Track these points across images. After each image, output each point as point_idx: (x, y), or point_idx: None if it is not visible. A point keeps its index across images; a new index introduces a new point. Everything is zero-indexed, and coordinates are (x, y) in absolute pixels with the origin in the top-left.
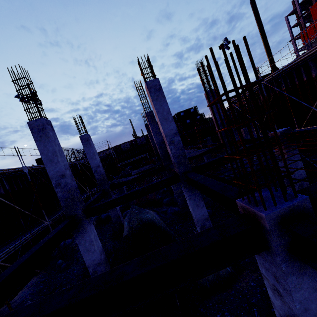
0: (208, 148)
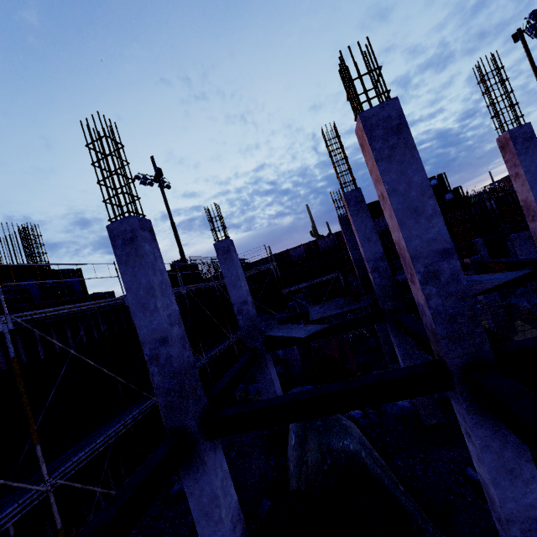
0: (503, 274)
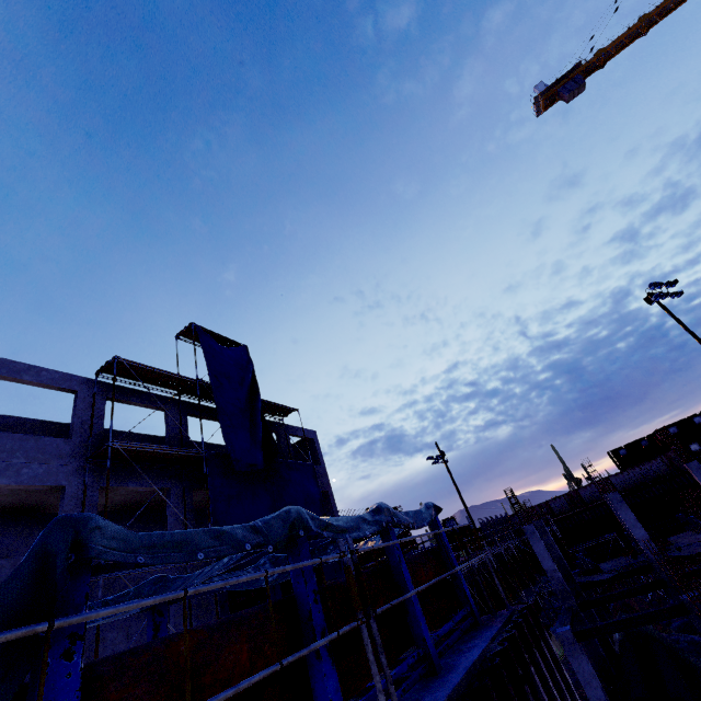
0: None
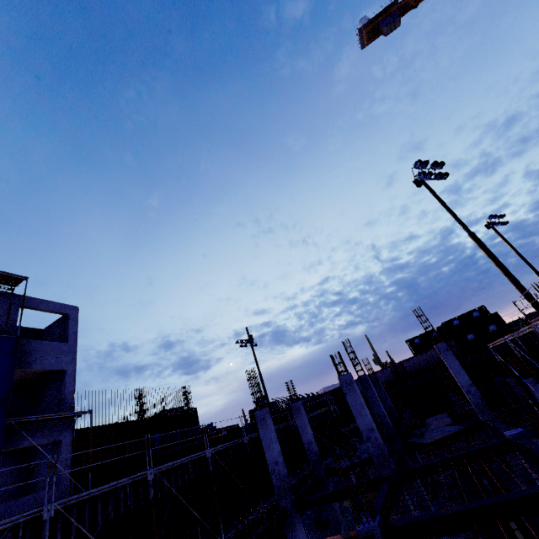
0: (456, 428)
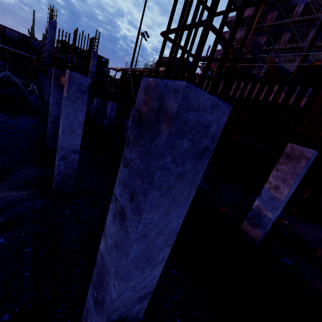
0: None
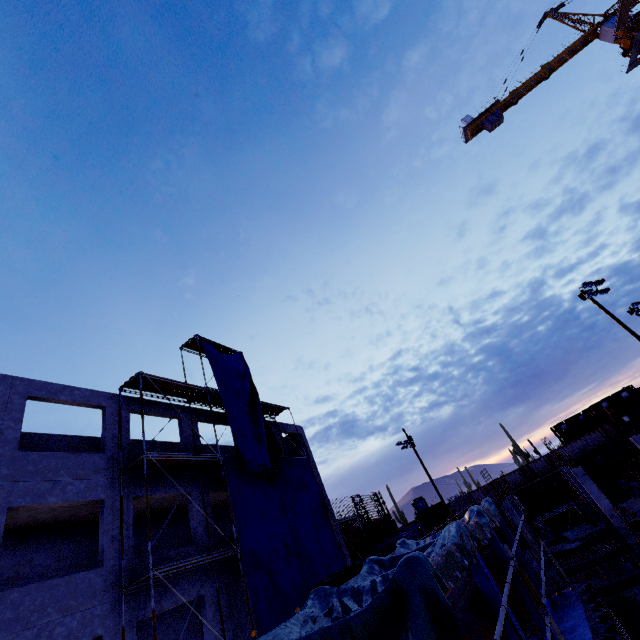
0: None
